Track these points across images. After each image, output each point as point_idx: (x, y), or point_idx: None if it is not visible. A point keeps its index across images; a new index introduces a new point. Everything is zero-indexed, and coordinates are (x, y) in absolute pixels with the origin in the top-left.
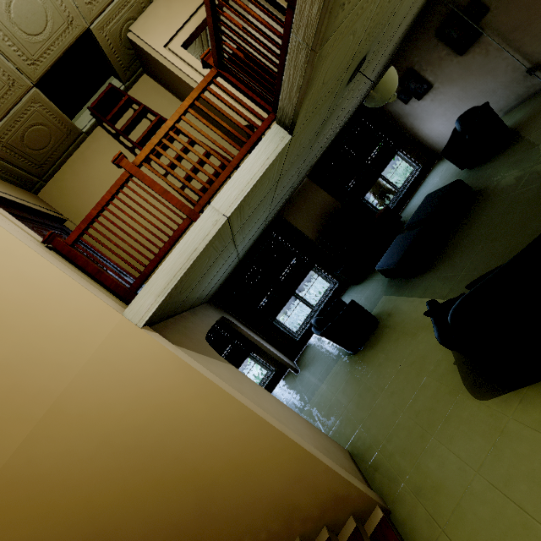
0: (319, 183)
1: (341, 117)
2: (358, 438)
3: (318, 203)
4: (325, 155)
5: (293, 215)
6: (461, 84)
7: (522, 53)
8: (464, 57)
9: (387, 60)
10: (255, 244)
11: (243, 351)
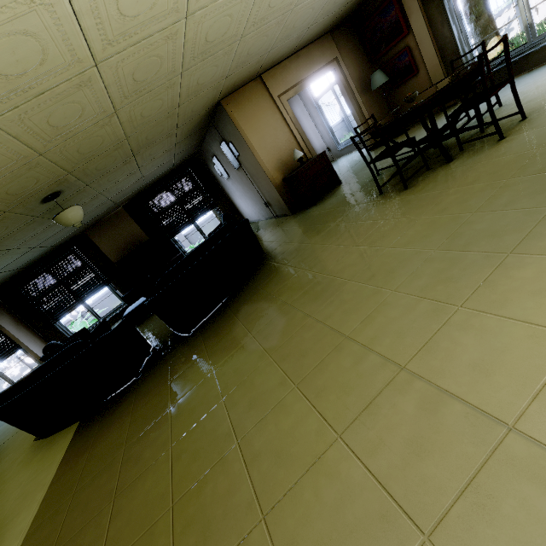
0: (134, 214)
1: (119, 187)
2: (4, 445)
3: (127, 232)
4: (146, 191)
5: (99, 237)
6: (242, 186)
7: (261, 191)
8: (238, 172)
9: (187, 147)
10: (52, 253)
11: (16, 344)
